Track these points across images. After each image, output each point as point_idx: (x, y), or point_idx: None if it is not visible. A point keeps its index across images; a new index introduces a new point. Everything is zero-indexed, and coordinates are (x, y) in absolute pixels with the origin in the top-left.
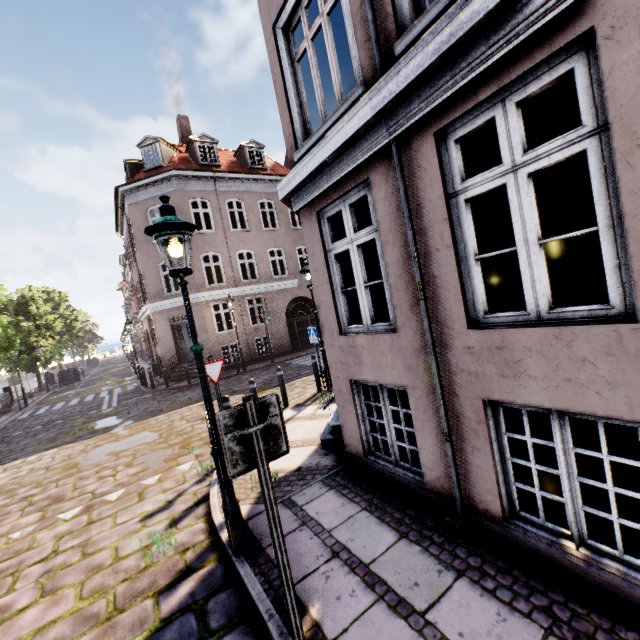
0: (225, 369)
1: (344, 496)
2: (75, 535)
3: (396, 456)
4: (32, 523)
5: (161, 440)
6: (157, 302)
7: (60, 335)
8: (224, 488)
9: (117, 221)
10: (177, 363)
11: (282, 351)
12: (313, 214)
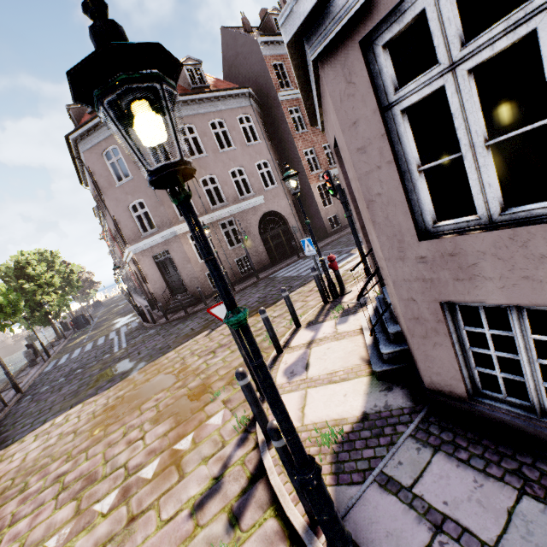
0: (215, 293)
1: (467, 465)
2: (117, 544)
3: (542, 402)
4: (67, 521)
5: (179, 384)
6: (137, 243)
7: (62, 288)
8: (329, 529)
9: (78, 173)
10: (170, 296)
11: (262, 266)
12: (352, 48)
